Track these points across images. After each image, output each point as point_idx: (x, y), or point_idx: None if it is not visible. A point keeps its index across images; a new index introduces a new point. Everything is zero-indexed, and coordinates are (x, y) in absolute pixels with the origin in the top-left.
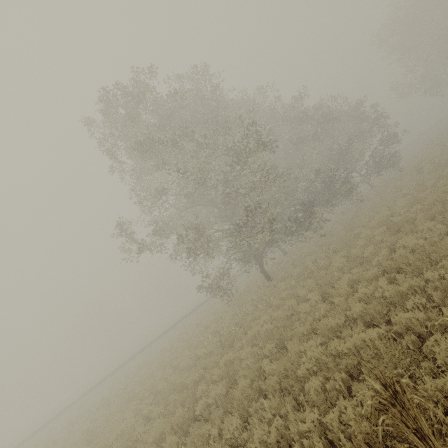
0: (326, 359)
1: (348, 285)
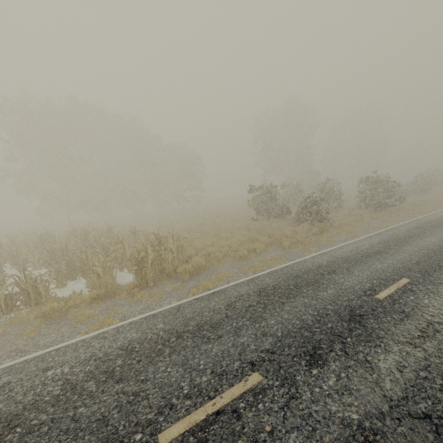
0: None
1: None
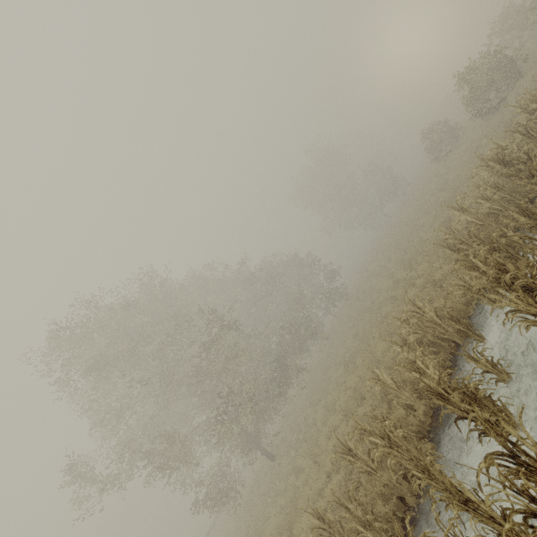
0: (314, 523)
1: (329, 437)
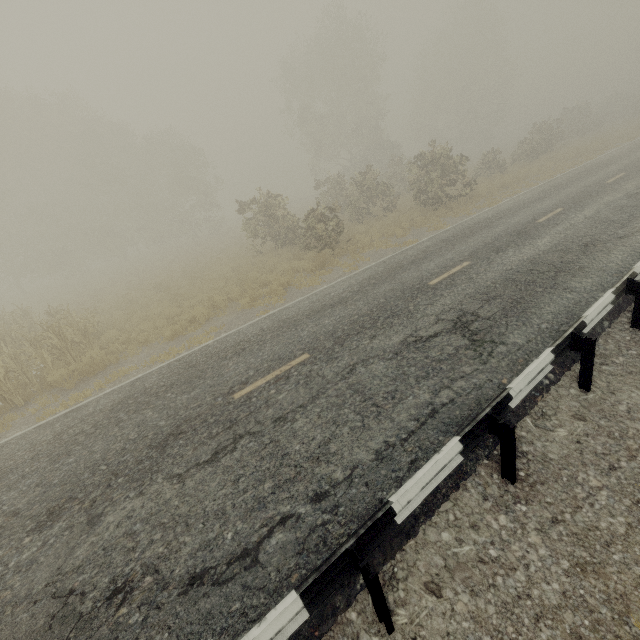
0: None
1: None
